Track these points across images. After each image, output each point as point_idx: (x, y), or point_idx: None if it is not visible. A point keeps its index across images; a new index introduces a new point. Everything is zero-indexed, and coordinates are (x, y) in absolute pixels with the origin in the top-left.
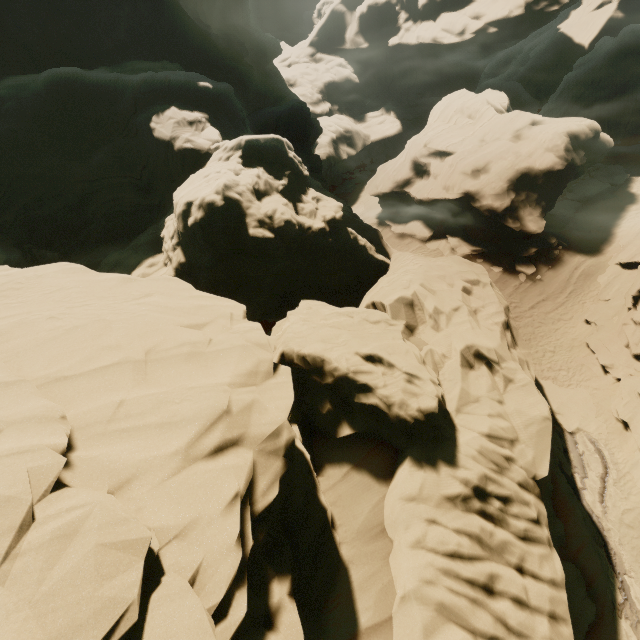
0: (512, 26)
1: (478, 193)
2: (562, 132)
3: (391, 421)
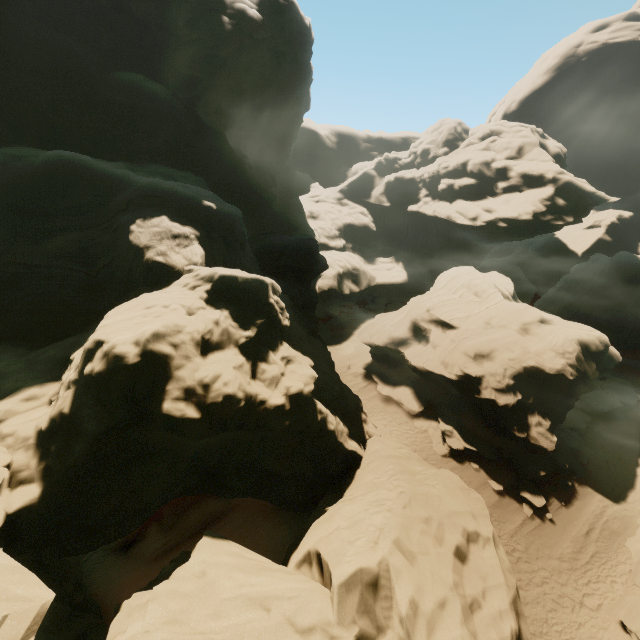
0: (520, 226)
1: (480, 382)
2: (573, 339)
3: None
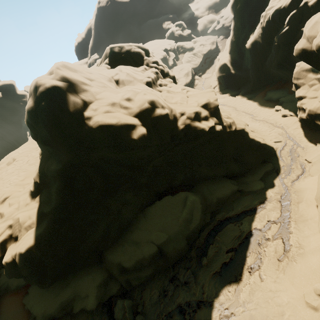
0: None
1: (225, 23)
2: None
3: (186, 48)
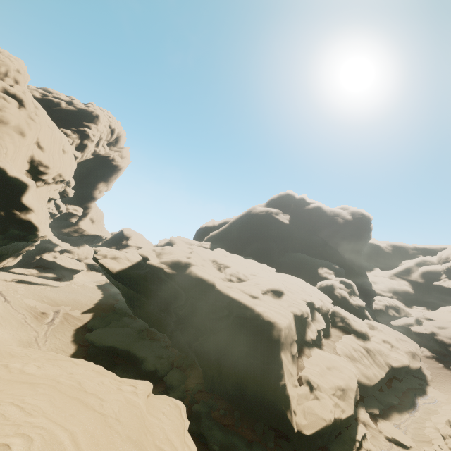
0: None
1: (437, 333)
2: None
3: (352, 327)
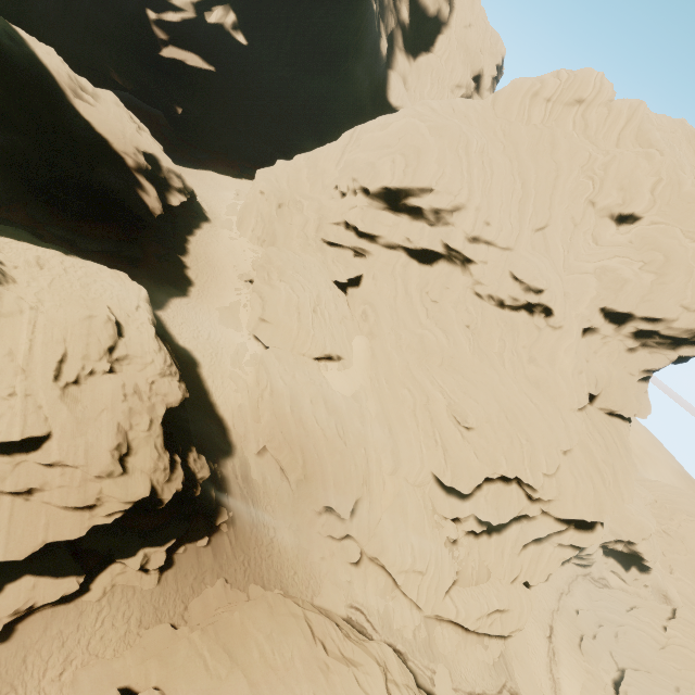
0: None
1: (156, 491)
2: (158, 339)
3: None
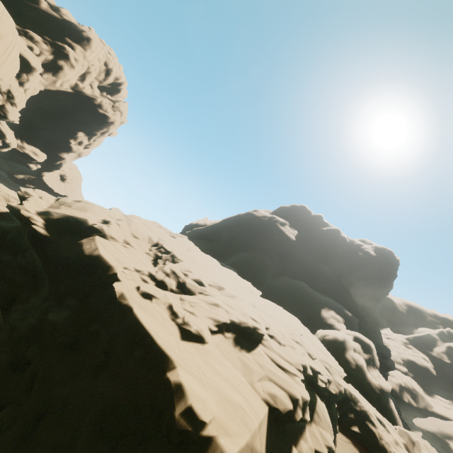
0: None
1: None
2: None
3: (379, 444)
